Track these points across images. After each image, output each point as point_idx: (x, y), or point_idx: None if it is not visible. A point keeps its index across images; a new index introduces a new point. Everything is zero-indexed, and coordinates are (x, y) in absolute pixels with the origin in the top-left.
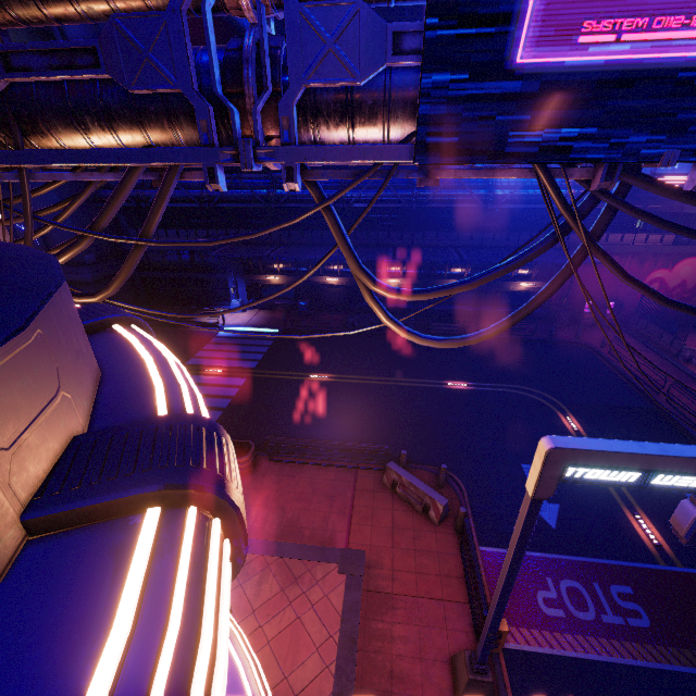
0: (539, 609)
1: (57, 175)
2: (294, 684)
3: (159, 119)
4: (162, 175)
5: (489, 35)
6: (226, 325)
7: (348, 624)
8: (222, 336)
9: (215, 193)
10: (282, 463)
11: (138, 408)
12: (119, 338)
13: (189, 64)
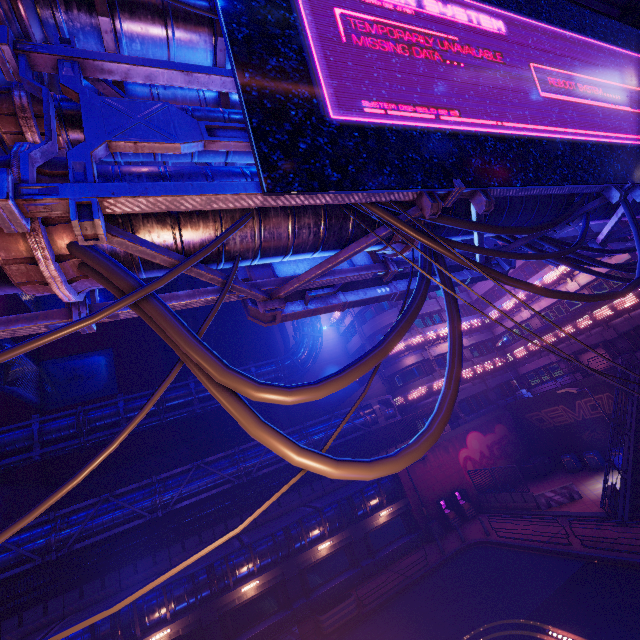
0: None
1: None
2: None
3: None
4: None
5: (293, 98)
6: None
7: None
8: None
9: None
10: None
11: None
12: None
13: None
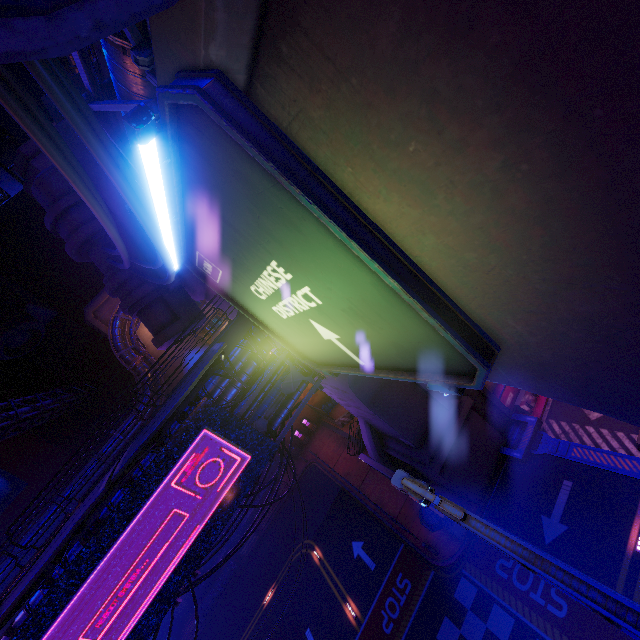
0: None
1: None
2: None
3: None
4: None
5: None
6: None
7: None
8: None
9: None
10: None
11: None
12: None
13: None
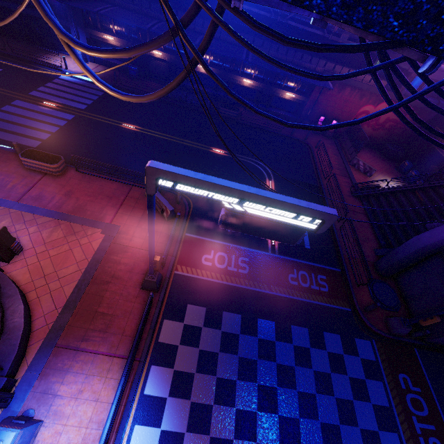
0: (201, 261)
1: None
2: (59, 274)
3: None
4: None
5: None
6: (68, 71)
7: (98, 255)
8: (63, 79)
9: None
10: (84, 174)
11: None
12: None
13: None
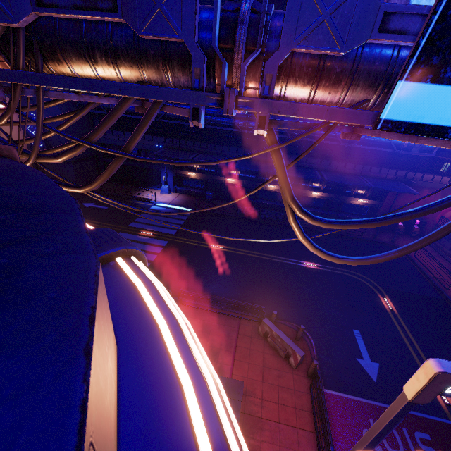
0: None
1: (65, 95)
2: None
3: (156, 61)
4: (144, 104)
5: None
6: (157, 202)
7: None
8: (153, 209)
9: (161, 112)
10: (189, 307)
11: (173, 438)
12: (124, 280)
13: (195, 18)
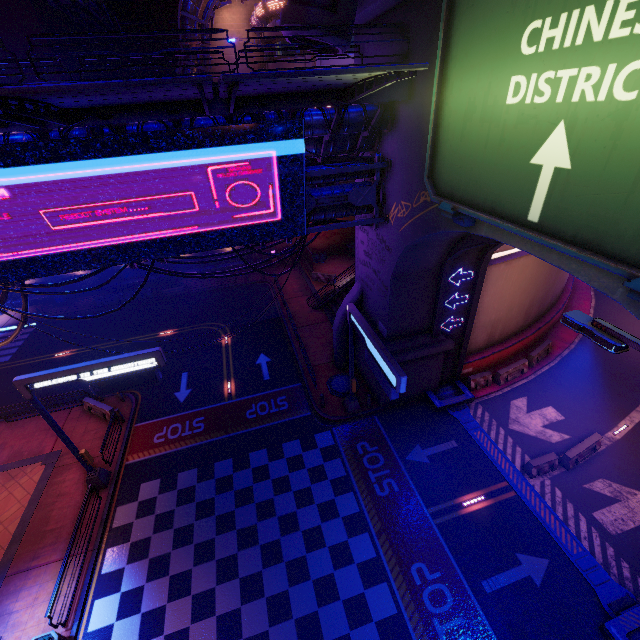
0: (153, 442)
1: None
2: (2, 519)
3: None
4: None
5: None
6: None
7: (41, 485)
8: None
9: None
10: (17, 421)
11: None
12: None
13: None
